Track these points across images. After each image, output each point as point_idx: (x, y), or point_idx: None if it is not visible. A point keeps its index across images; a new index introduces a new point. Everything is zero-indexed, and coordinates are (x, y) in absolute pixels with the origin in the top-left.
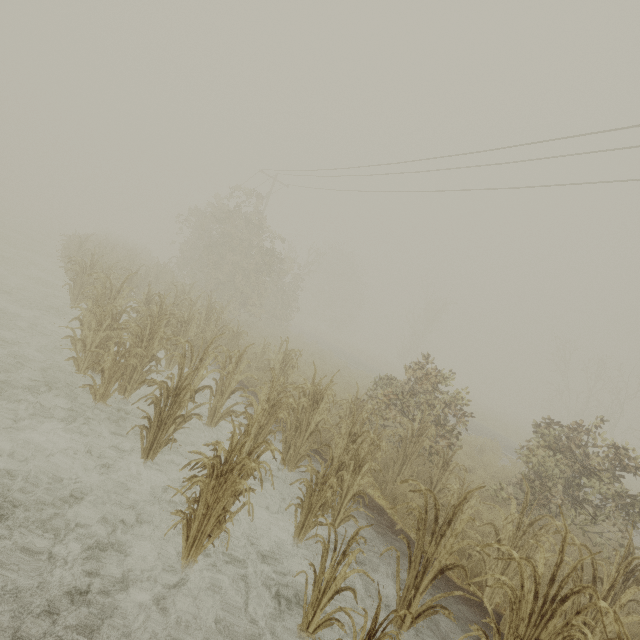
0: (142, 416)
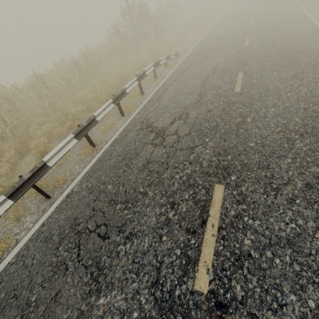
0: None
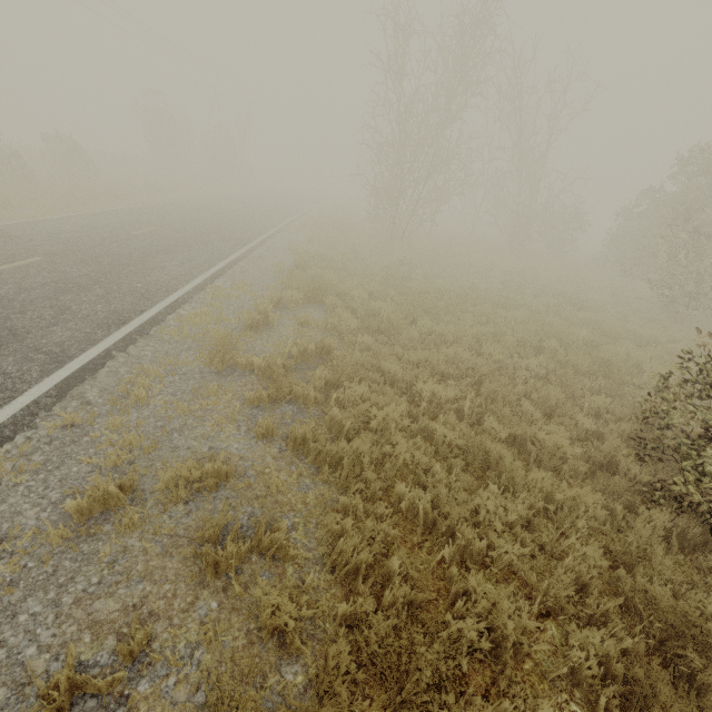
0: None
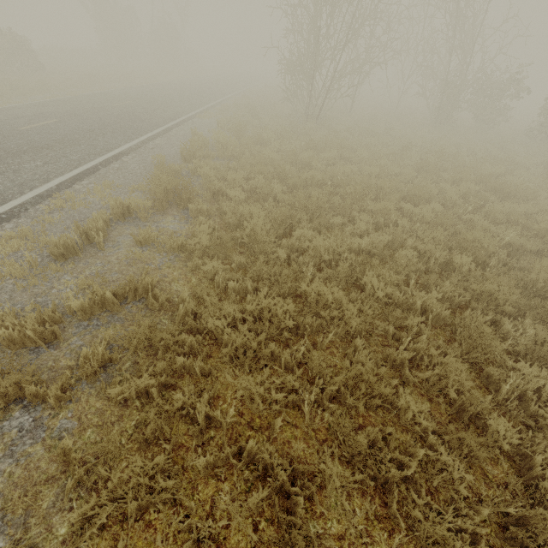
0: None
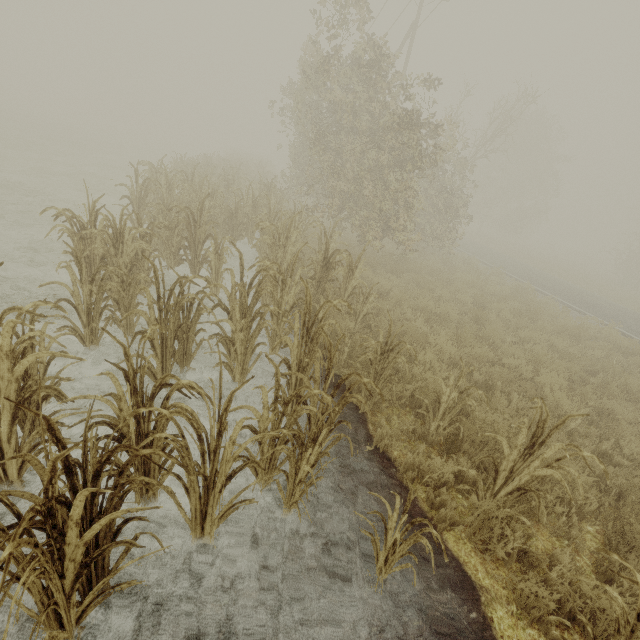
0: None
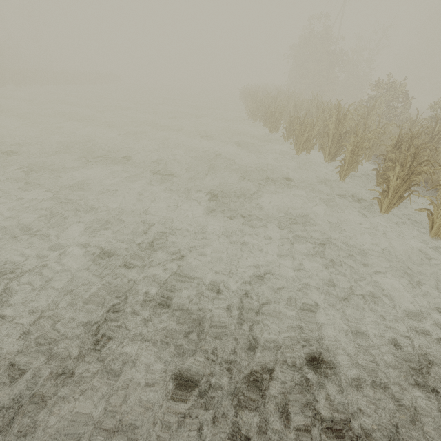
0: (262, 116)
